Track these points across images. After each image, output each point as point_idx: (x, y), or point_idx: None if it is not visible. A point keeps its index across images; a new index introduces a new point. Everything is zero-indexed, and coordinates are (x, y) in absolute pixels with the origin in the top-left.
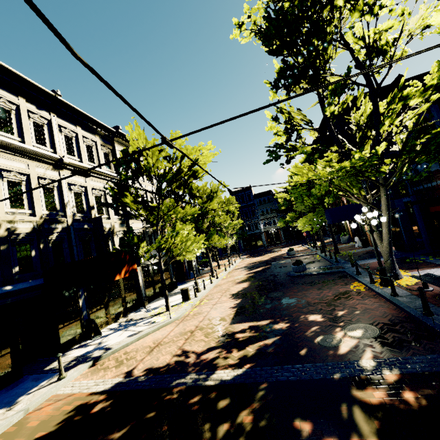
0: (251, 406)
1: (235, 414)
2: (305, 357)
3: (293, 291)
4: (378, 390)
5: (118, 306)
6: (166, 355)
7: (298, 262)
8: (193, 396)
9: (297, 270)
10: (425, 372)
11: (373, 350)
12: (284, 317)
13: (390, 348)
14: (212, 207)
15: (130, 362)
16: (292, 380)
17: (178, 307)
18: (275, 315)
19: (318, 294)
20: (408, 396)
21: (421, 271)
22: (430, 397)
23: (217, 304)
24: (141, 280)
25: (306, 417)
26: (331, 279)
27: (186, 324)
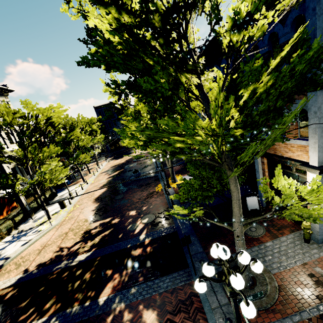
0: (91, 270)
1: (83, 276)
2: (120, 239)
3: (129, 194)
4: (140, 249)
5: (8, 224)
6: (50, 253)
7: (135, 172)
8: (64, 273)
9: (135, 176)
10: (158, 237)
11: (147, 229)
12: (119, 215)
13: (153, 227)
14: (75, 134)
15: (26, 263)
16: (111, 252)
17: (57, 215)
18: (114, 214)
19: (140, 195)
20: (148, 249)
21: (186, 176)
22: (154, 247)
23: (84, 209)
24: (24, 200)
25: (111, 268)
26: (150, 182)
27: (63, 228)
